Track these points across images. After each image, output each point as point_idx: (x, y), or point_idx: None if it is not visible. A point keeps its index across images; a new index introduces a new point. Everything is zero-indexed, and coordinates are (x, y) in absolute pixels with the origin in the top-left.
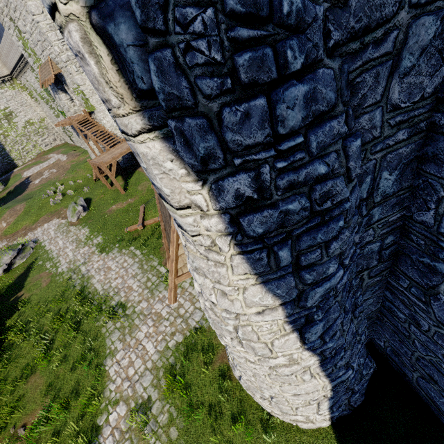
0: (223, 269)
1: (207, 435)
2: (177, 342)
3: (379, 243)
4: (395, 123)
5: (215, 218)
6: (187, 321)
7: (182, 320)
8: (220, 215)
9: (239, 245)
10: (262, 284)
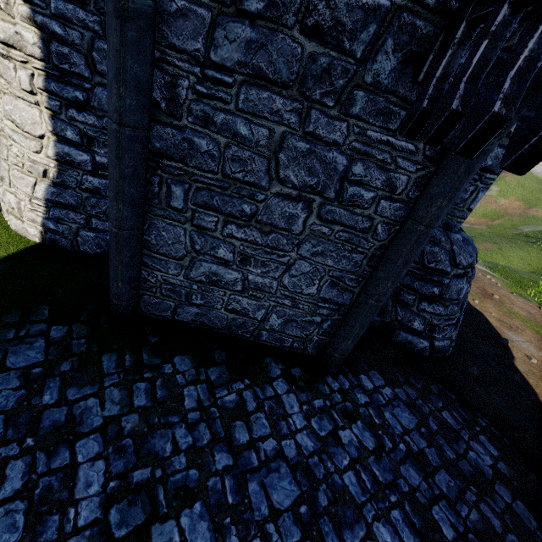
0: None
1: None
2: None
3: None
4: None
5: None
6: None
7: None
8: None
9: None
10: None
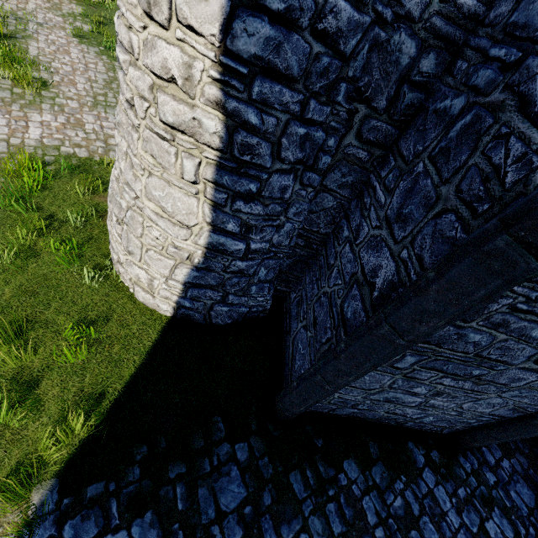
0: None
1: (15, 231)
2: (76, 154)
3: (414, 51)
4: None
5: None
6: (109, 151)
7: (104, 146)
8: None
9: None
10: None
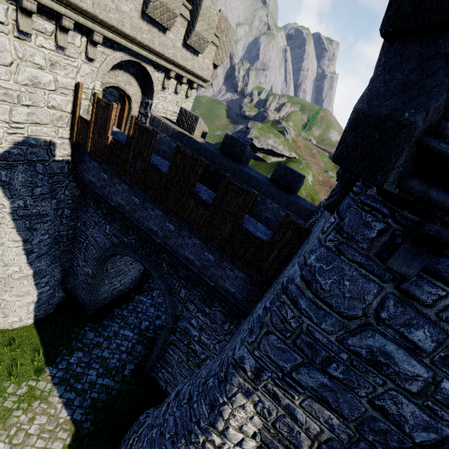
0: (4, 225)
1: None
2: None
3: (66, 232)
4: (68, 199)
5: (8, 209)
6: None
7: None
8: (11, 208)
9: (14, 218)
10: (18, 232)
